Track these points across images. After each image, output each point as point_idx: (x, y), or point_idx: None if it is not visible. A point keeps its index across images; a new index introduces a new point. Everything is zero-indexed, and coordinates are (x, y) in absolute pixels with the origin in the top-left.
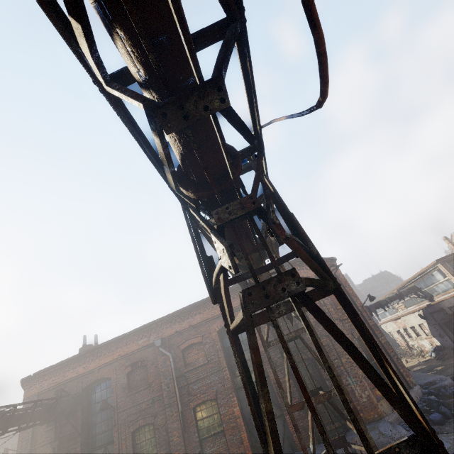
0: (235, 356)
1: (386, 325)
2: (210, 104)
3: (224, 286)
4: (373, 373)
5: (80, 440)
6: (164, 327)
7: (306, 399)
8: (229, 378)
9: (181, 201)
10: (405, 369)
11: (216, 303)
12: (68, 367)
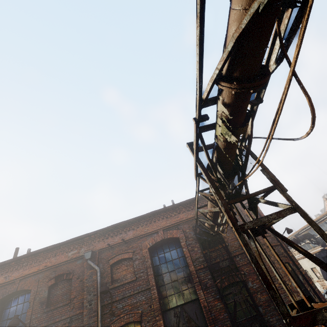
0: None
1: None
2: None
3: None
4: None
5: None
6: (96, 240)
7: None
8: (156, 298)
9: None
10: None
11: None
12: None
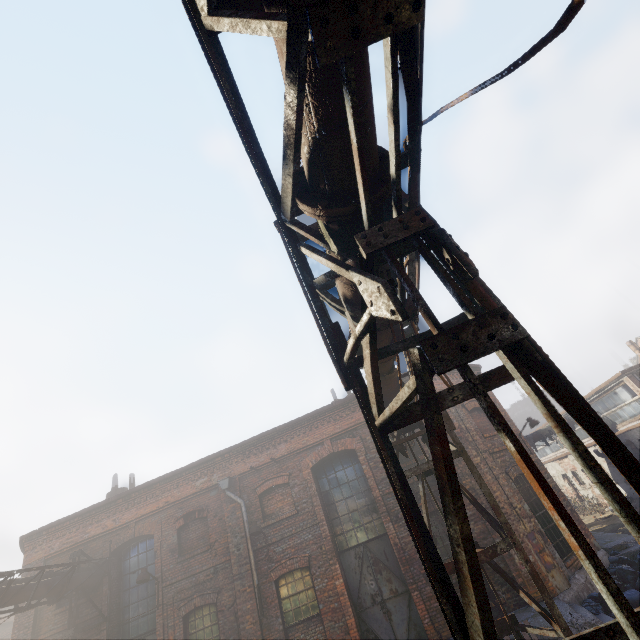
0: (388, 464)
1: (546, 467)
2: (395, 12)
3: (371, 355)
4: (639, 473)
5: (106, 629)
6: (233, 461)
7: (553, 502)
8: (328, 536)
9: (291, 241)
10: (583, 525)
11: (349, 388)
12: (91, 520)
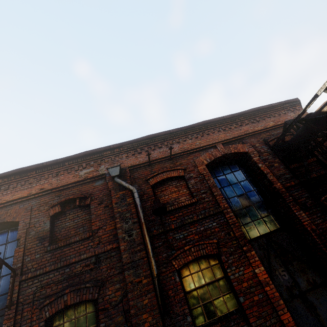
0: None
1: None
2: None
3: None
4: None
5: None
6: (123, 156)
7: None
8: (236, 223)
9: None
10: None
11: None
12: None
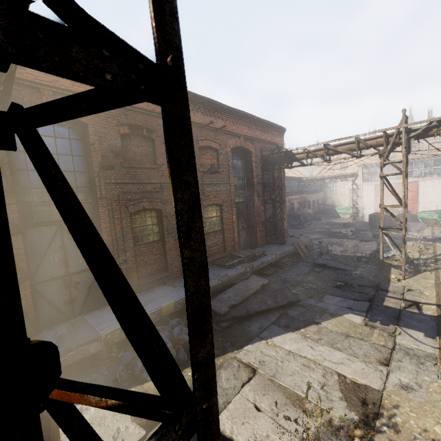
0: None
1: None
2: None
3: None
4: None
5: (18, 203)
6: None
7: None
8: (234, 193)
9: None
10: None
11: None
12: None
